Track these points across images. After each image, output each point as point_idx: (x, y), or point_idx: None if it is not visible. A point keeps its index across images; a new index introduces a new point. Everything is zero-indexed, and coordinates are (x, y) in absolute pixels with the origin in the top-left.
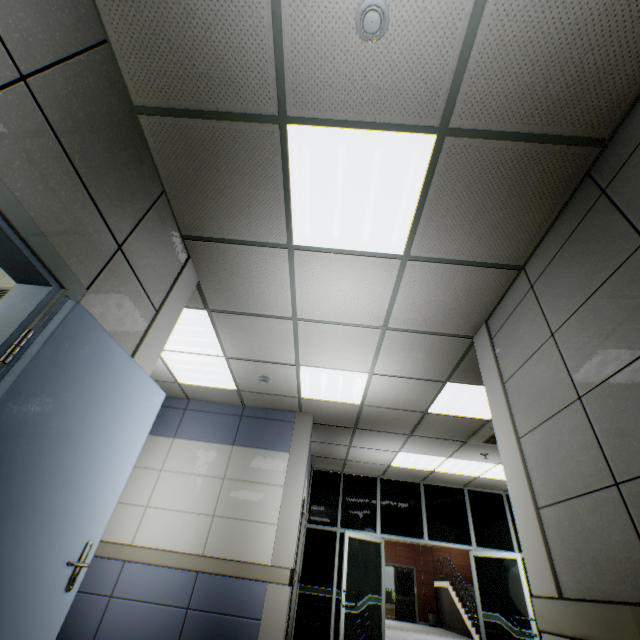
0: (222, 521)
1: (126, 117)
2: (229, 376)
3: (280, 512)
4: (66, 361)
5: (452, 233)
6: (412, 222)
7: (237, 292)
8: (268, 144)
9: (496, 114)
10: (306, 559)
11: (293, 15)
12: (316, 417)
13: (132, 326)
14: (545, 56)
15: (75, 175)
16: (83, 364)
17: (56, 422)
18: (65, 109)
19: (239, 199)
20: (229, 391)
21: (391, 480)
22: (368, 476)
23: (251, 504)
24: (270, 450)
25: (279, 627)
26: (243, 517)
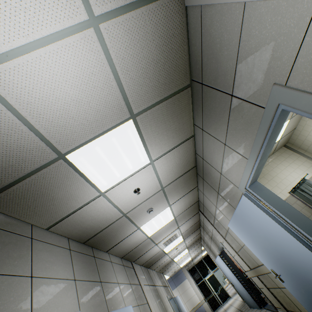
0: (187, 302)
1: (158, 273)
2: (168, 276)
3: (194, 291)
4: (178, 303)
5: (192, 247)
6: (187, 250)
7: (169, 269)
8: (171, 261)
9: (191, 244)
10: (203, 292)
11: (173, 257)
12: (185, 266)
13: (171, 292)
14: (192, 242)
15: (165, 286)
16: (178, 301)
17: (182, 308)
18: (162, 283)
19: (169, 265)
20: (168, 278)
21: (205, 257)
22: (200, 260)
23: (189, 294)
24: (183, 281)
25: (209, 309)
26: (190, 298)
